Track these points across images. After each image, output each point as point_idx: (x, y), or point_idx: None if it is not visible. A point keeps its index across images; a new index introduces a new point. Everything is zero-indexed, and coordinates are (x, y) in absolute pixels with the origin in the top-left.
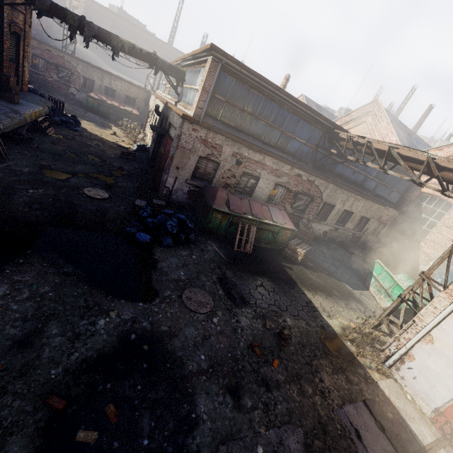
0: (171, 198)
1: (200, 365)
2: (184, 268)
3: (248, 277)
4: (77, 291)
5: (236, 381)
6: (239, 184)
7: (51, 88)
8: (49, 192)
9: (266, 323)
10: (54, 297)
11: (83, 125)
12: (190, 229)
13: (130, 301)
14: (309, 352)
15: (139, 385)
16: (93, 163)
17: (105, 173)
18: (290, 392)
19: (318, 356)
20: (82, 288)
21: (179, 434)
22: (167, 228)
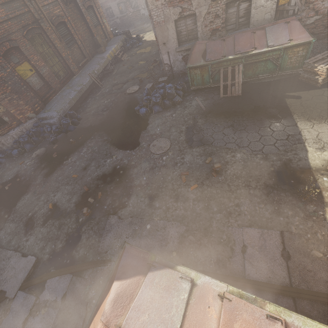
0: (174, 71)
1: (141, 182)
2: (162, 125)
3: (219, 121)
4: (105, 148)
5: (156, 193)
6: (228, 20)
7: (132, 21)
8: (112, 99)
9: (207, 158)
10: (97, 151)
11: (145, 38)
12: (170, 95)
13: (124, 150)
14: (241, 182)
15: (112, 187)
16: (140, 67)
17: (144, 71)
18: (195, 206)
19: (251, 187)
20: (107, 146)
21: (118, 208)
22: (152, 100)
